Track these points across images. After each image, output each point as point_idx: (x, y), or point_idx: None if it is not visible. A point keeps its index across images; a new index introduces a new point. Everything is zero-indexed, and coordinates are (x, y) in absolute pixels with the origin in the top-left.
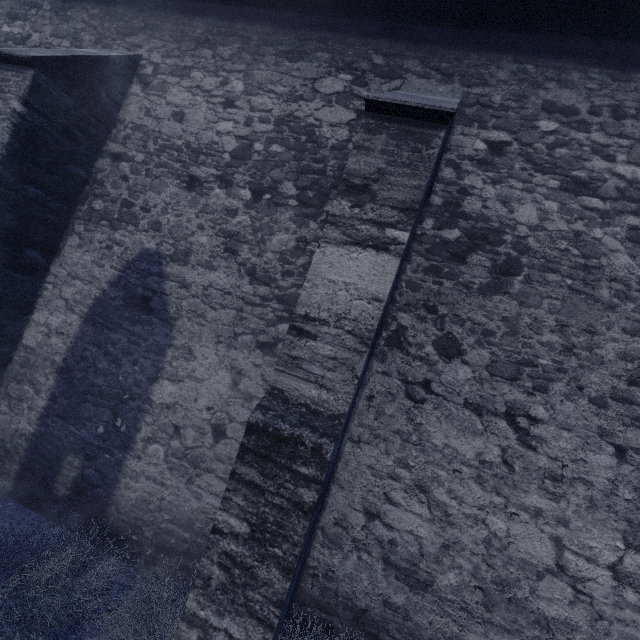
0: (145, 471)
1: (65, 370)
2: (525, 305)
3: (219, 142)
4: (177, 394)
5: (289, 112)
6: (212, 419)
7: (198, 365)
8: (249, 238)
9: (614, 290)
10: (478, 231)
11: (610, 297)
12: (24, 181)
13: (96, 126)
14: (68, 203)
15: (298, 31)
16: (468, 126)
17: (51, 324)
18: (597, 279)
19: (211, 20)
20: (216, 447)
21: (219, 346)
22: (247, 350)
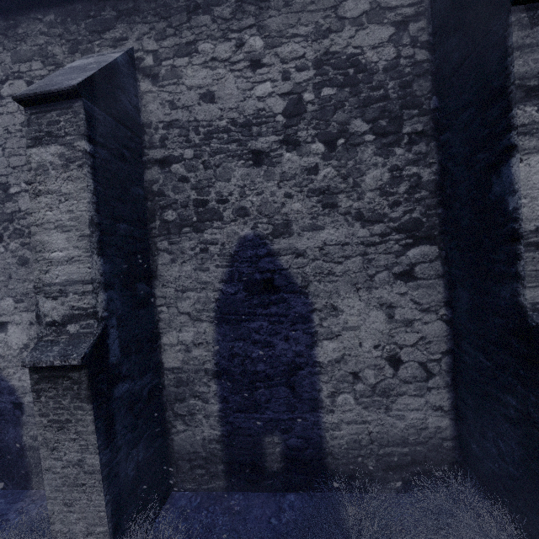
0: (343, 419)
1: (222, 372)
2: None
3: (265, 107)
4: (340, 347)
5: (324, 50)
6: (383, 354)
7: (348, 316)
8: (341, 187)
9: None
10: None
11: None
12: (114, 221)
13: (132, 139)
14: (142, 226)
15: None
16: None
17: (185, 340)
18: None
19: None
20: (398, 374)
21: (359, 292)
22: (388, 285)
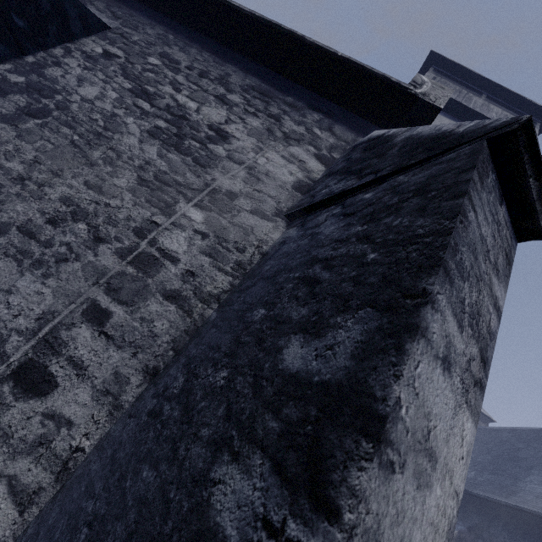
0: None
1: None
2: (21, 138)
3: None
4: None
5: None
6: None
7: None
8: None
9: (106, 155)
10: (40, 85)
11: (98, 158)
12: None
13: None
14: None
15: None
16: (102, 40)
17: None
18: (100, 144)
19: None
20: None
21: None
22: None
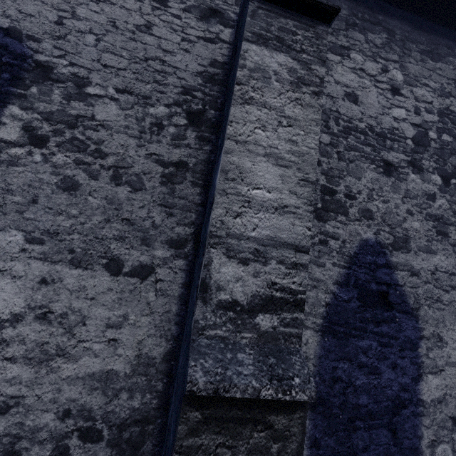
0: None
1: (318, 402)
2: None
3: (399, 128)
4: (443, 385)
5: (445, 106)
6: None
7: (451, 350)
8: (452, 220)
9: None
10: None
11: None
12: None
13: None
14: None
15: (430, 34)
16: None
17: None
18: None
19: (352, 4)
20: None
21: None
22: None
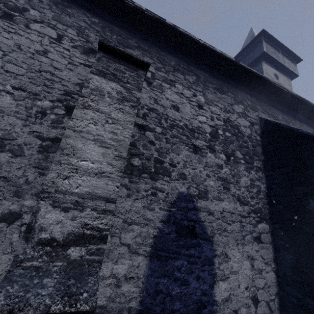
0: None
1: (144, 312)
2: None
3: (202, 127)
4: (229, 288)
5: (227, 117)
6: (250, 294)
7: (233, 262)
8: (232, 180)
9: None
10: None
11: None
12: None
13: None
14: None
15: (218, 80)
16: None
17: (118, 273)
18: None
19: (177, 59)
20: (257, 311)
21: (239, 246)
22: (251, 244)
